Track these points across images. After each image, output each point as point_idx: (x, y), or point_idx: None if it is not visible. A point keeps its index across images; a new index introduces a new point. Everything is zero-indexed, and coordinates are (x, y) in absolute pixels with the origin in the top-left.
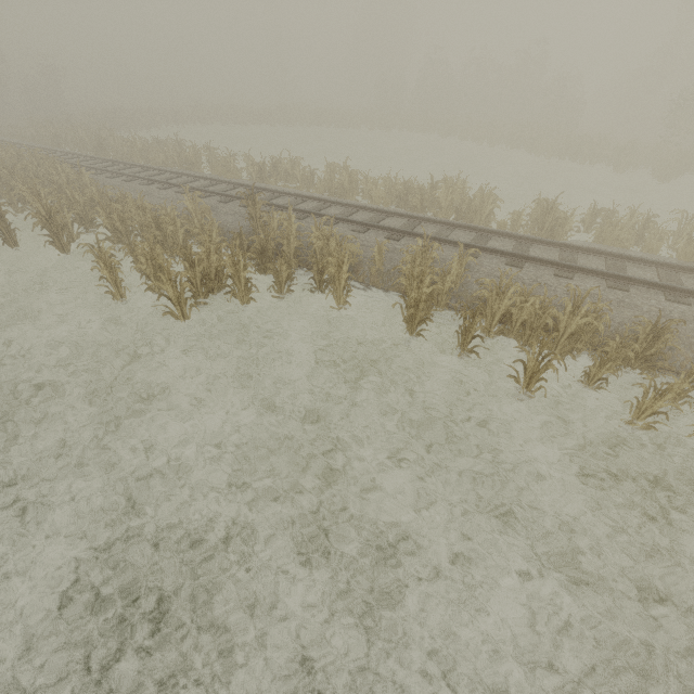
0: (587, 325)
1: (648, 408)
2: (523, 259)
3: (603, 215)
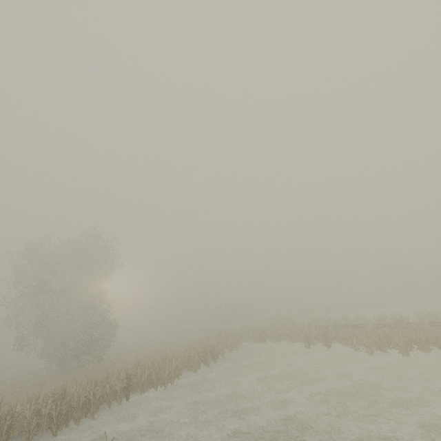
0: None
1: None
2: None
3: None
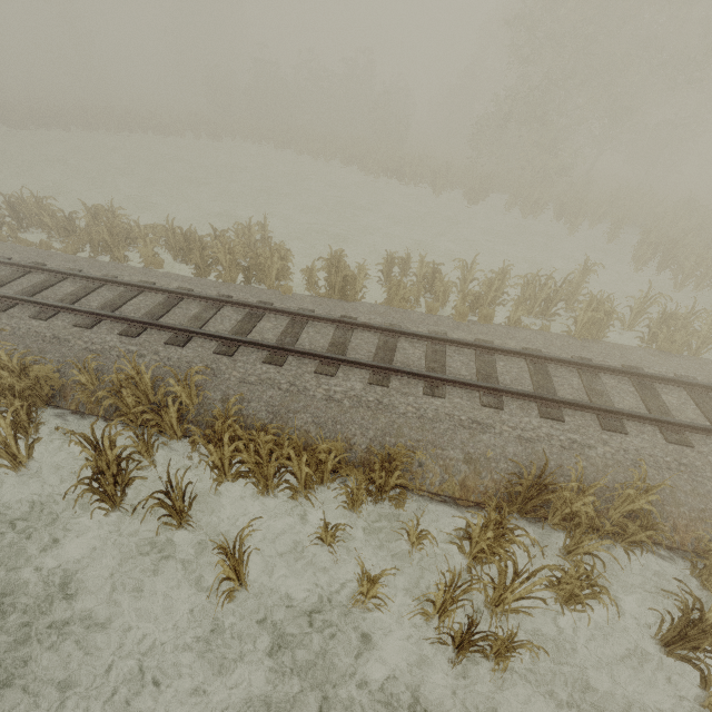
0: (323, 463)
1: (370, 590)
2: (286, 351)
3: (398, 264)
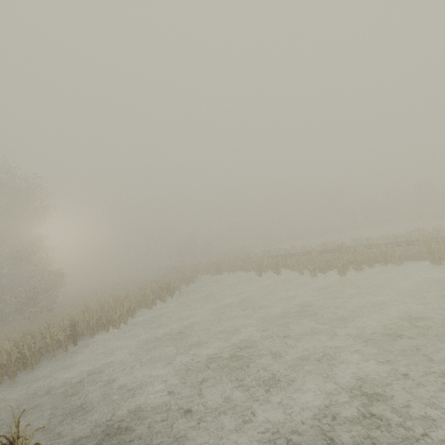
0: None
1: None
2: None
3: None
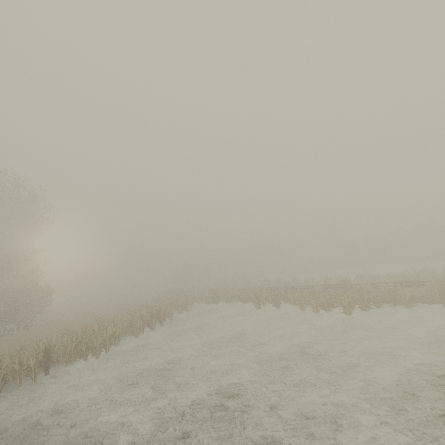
0: None
1: None
2: None
3: None
